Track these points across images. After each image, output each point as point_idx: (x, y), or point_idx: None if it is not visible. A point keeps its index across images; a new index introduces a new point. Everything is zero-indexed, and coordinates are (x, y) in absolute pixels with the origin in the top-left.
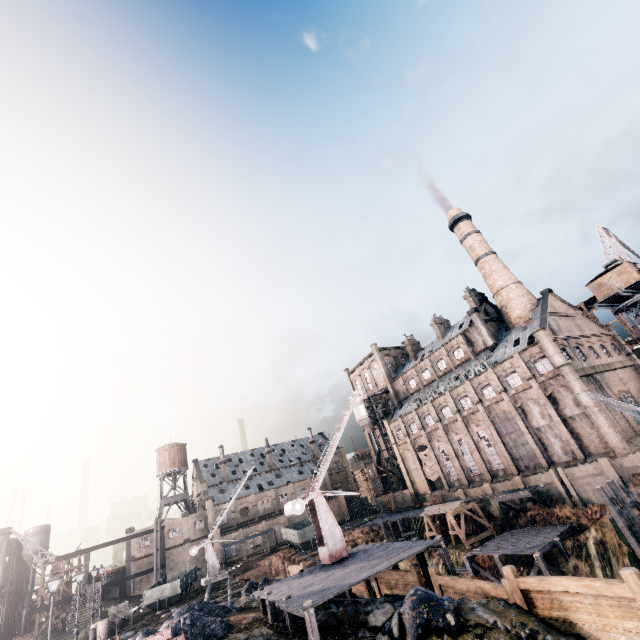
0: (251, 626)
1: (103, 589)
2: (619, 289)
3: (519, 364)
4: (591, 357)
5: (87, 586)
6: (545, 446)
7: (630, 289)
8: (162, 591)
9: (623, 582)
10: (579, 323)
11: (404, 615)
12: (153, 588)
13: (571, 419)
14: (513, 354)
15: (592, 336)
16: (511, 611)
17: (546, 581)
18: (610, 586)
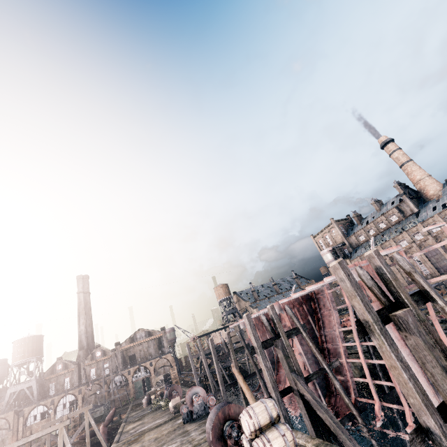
0: None
1: None
2: None
3: (438, 220)
4: None
5: None
6: None
7: None
8: None
9: None
10: None
11: None
12: None
13: None
14: (434, 215)
15: None
16: None
17: None
18: None
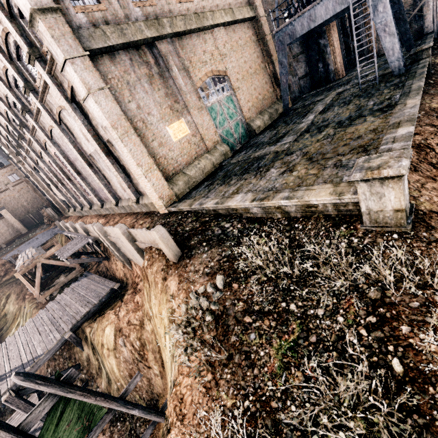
0: None
1: None
2: None
3: (2, 20)
4: None
5: None
6: (107, 179)
7: None
8: None
9: None
10: None
11: None
12: None
13: (110, 145)
14: None
15: None
16: None
17: None
18: None
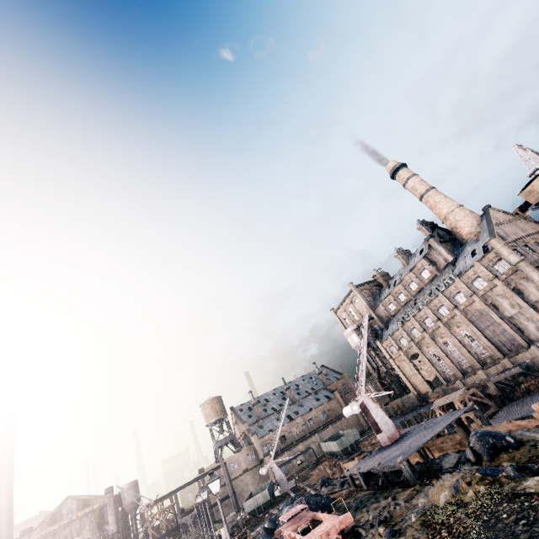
0: (351, 495)
1: (194, 519)
2: None
3: (481, 270)
4: (538, 250)
5: (186, 516)
6: (521, 329)
7: None
8: (256, 500)
9: None
10: (521, 226)
11: (475, 446)
12: (249, 499)
13: (537, 303)
14: (473, 263)
15: (534, 233)
16: None
17: None
18: None
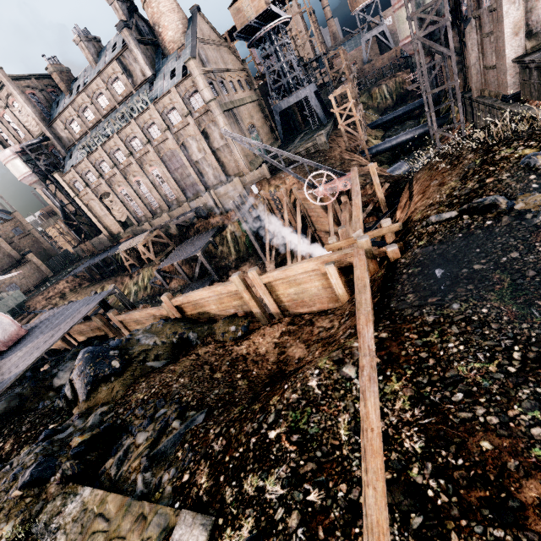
0: None
1: None
2: (252, 18)
3: (177, 100)
4: (232, 92)
5: None
6: (203, 175)
7: (259, 20)
8: None
9: (233, 283)
10: (224, 55)
11: (74, 381)
12: None
13: (218, 151)
14: (171, 88)
15: (233, 70)
16: (167, 327)
17: (190, 296)
18: (226, 287)
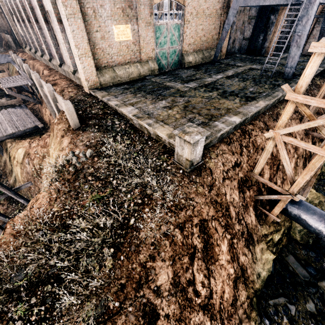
0: None
1: None
2: None
3: None
4: None
5: None
6: (57, 41)
7: None
8: None
9: None
10: None
11: None
12: None
13: None
14: None
15: None
16: None
17: None
18: None
